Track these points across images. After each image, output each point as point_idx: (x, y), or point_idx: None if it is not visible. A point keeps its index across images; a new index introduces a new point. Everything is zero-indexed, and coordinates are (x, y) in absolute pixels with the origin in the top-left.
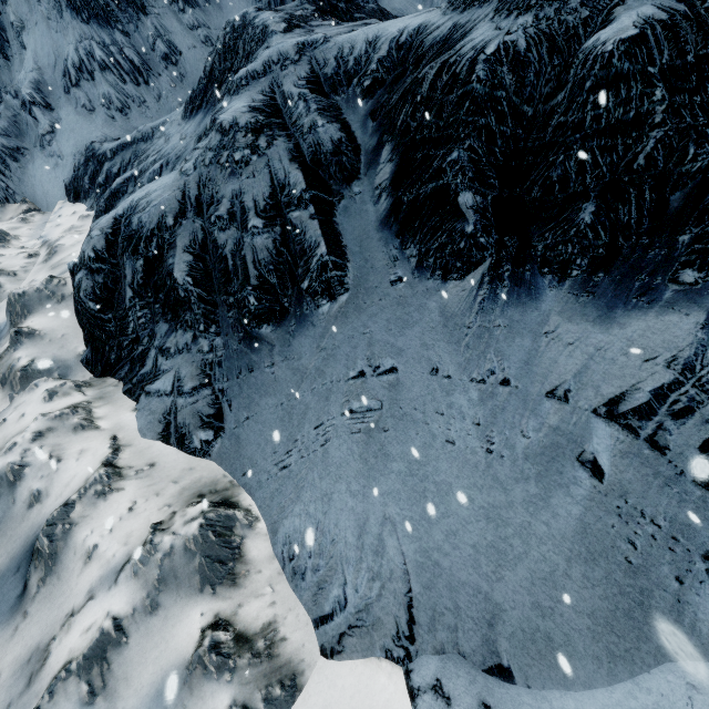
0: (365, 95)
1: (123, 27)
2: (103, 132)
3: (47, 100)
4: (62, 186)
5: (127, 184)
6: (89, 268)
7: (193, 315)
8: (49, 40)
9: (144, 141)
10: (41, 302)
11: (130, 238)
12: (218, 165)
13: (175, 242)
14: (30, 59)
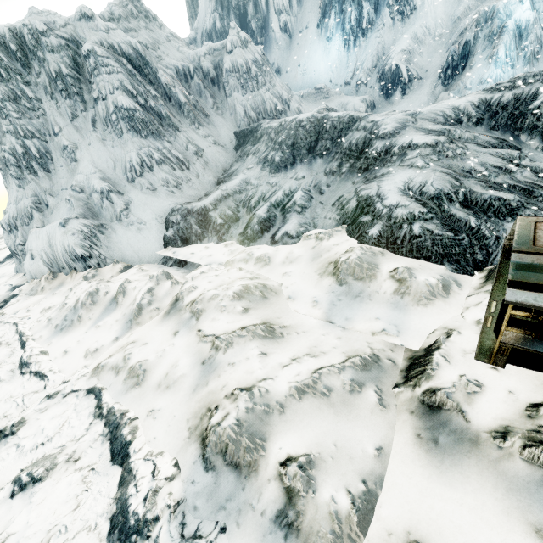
0: (476, 125)
1: (167, 139)
2: (171, 201)
3: (116, 188)
4: (155, 241)
5: (272, 211)
6: (422, 219)
7: (531, 210)
8: (106, 152)
9: (238, 193)
10: (374, 258)
11: (435, 198)
12: (448, 158)
13: (471, 190)
14: (88, 166)
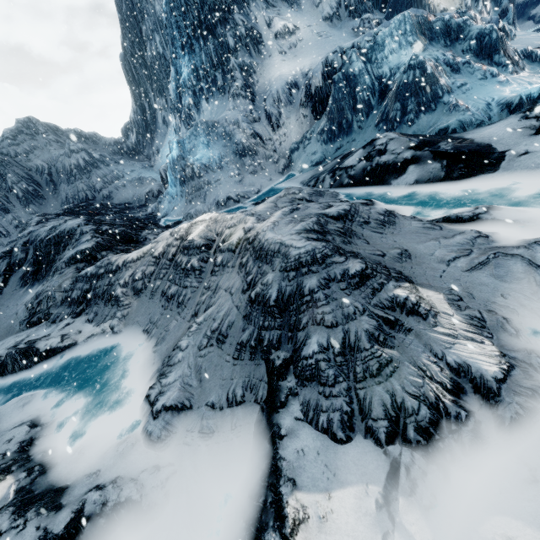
0: None
1: None
2: None
3: None
4: None
5: None
6: None
7: None
8: None
9: None
10: None
11: None
12: None
13: None
14: None
